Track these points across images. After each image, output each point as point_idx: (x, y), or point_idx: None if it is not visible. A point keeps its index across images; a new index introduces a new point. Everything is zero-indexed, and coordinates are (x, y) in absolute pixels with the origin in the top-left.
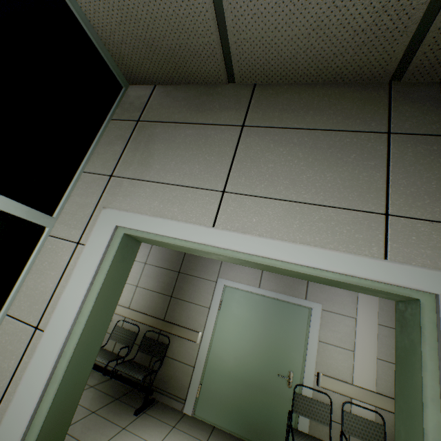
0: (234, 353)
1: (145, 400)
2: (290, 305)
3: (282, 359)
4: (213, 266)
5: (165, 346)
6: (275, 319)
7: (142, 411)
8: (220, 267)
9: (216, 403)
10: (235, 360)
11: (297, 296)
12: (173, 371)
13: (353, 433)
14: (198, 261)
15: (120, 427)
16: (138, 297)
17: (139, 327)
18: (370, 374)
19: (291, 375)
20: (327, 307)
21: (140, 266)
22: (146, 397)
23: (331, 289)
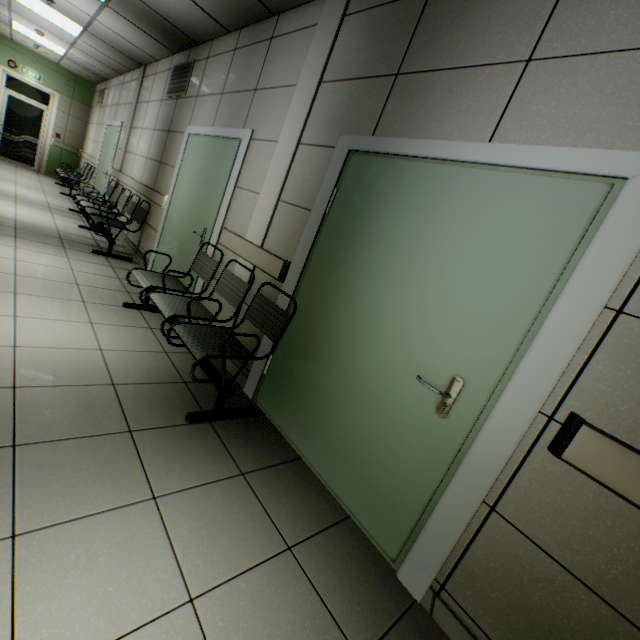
0: (179, 214)
1: (109, 249)
2: (226, 142)
3: (205, 215)
4: (189, 113)
5: (146, 213)
6: (211, 166)
7: (104, 255)
8: (193, 111)
9: (161, 265)
10: (178, 222)
11: (238, 128)
12: (150, 239)
13: (222, 291)
14: (181, 111)
15: (63, 246)
16: (146, 170)
17: (140, 199)
18: (263, 224)
19: (205, 232)
20: (259, 134)
21: (152, 135)
22: (110, 246)
23: (272, 100)
